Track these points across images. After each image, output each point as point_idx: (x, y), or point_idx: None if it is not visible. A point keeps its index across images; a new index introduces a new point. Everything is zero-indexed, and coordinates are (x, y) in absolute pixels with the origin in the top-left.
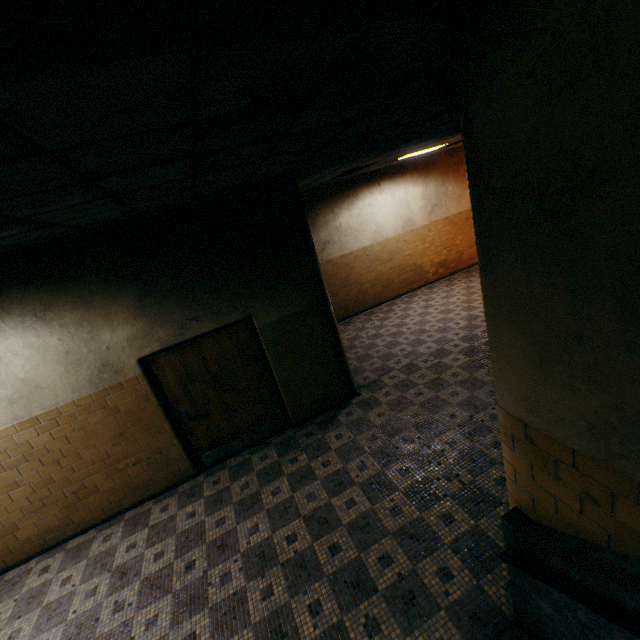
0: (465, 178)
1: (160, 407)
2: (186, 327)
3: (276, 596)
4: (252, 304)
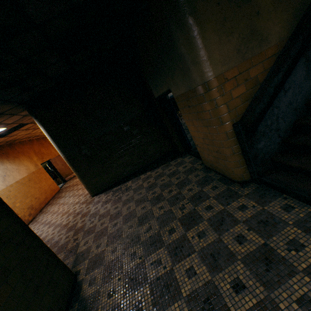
0: (15, 160)
1: None
2: None
3: None
4: None
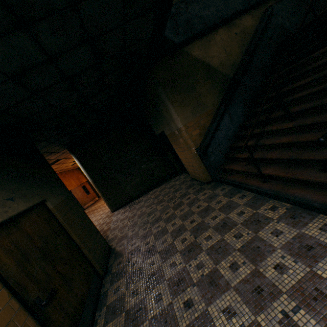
0: None
1: (13, 298)
2: (7, 205)
3: (210, 233)
4: (43, 192)
